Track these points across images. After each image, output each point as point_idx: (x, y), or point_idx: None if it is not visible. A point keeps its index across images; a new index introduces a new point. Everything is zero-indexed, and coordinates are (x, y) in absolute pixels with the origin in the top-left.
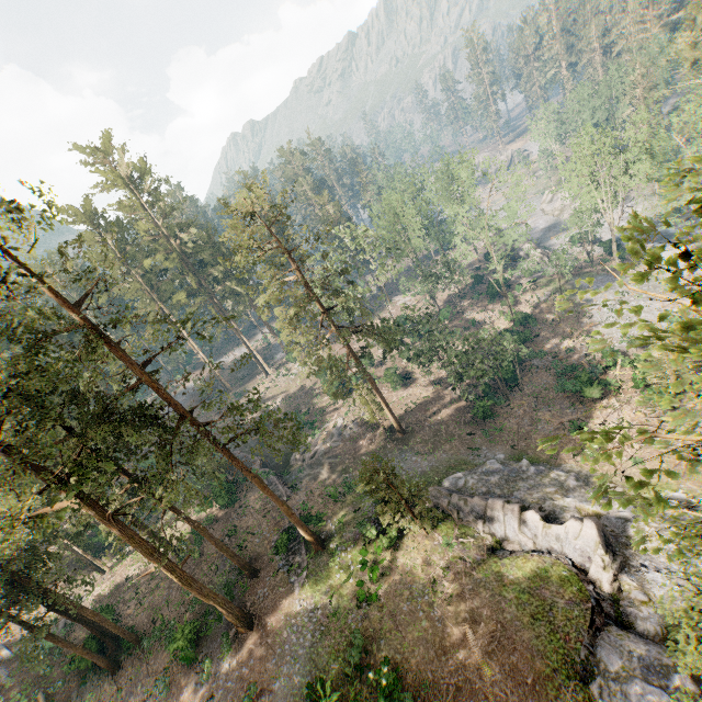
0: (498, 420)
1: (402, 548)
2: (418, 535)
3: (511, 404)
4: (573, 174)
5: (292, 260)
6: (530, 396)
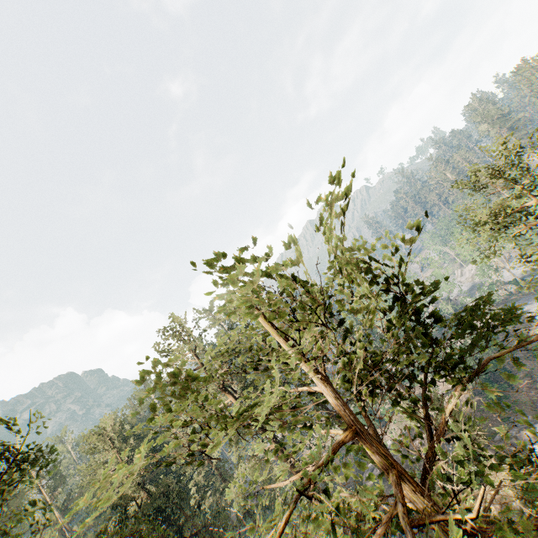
0: (510, 398)
1: (487, 486)
2: (494, 472)
3: (513, 387)
4: (462, 251)
5: (333, 318)
6: (523, 377)
